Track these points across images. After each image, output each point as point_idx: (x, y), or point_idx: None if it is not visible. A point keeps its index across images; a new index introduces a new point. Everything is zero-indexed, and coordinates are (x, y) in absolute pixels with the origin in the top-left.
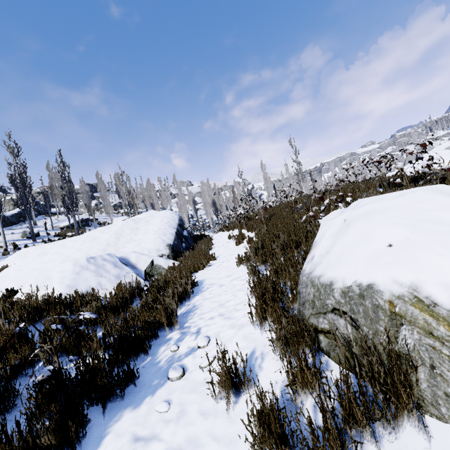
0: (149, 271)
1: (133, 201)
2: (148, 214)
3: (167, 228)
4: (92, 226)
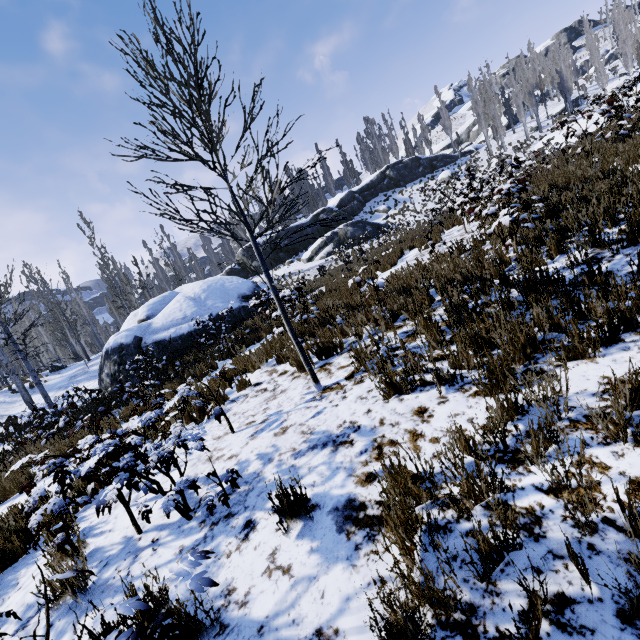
0: None
1: (637, 53)
2: (639, 87)
3: None
4: (581, 105)
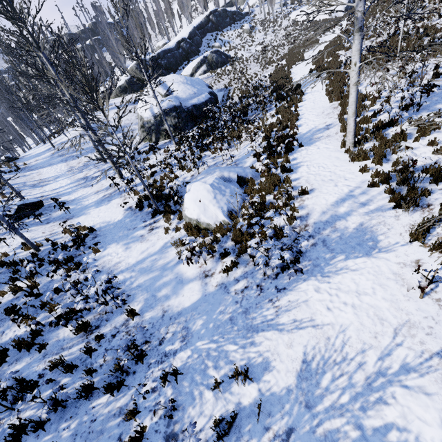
0: (339, 15)
1: None
2: None
3: (345, 1)
4: None
